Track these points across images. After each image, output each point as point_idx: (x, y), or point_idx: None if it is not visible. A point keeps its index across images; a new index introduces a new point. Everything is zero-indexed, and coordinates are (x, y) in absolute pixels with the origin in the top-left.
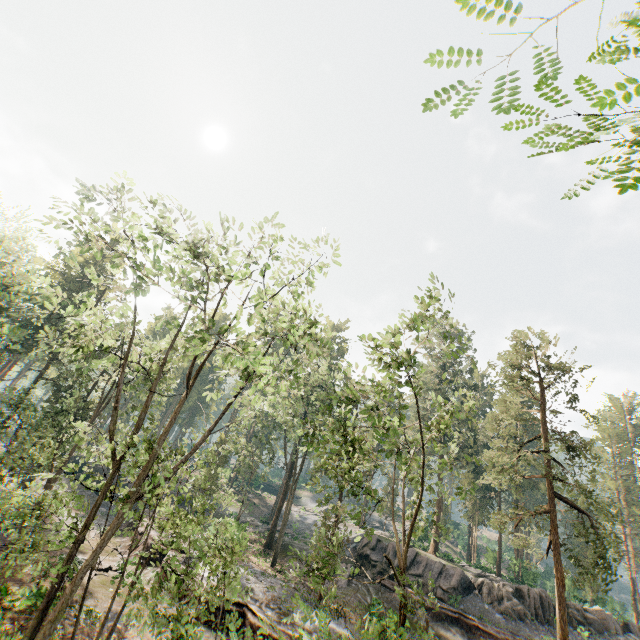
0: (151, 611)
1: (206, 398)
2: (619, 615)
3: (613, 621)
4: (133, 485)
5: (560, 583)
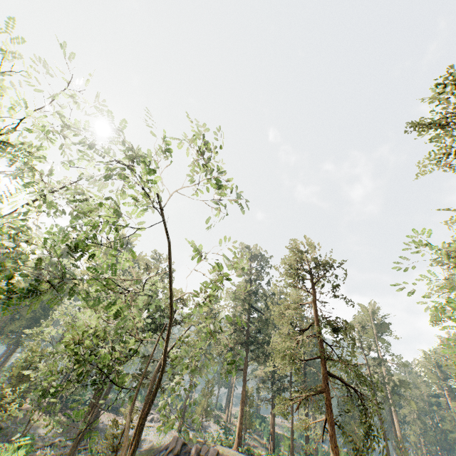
0: None
1: None
2: None
3: None
4: None
5: None
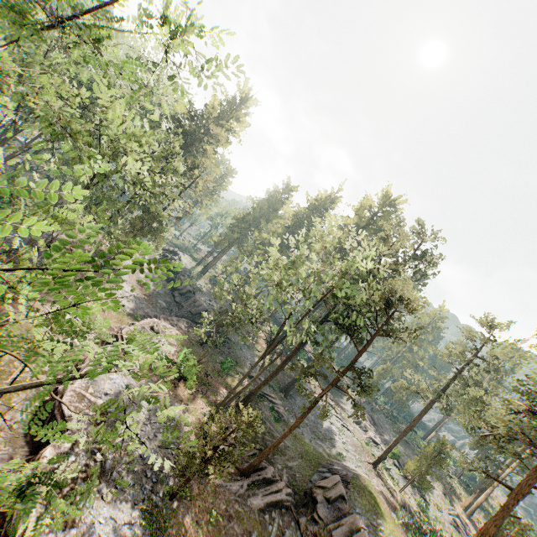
0: None
1: None
2: None
3: None
4: None
5: None
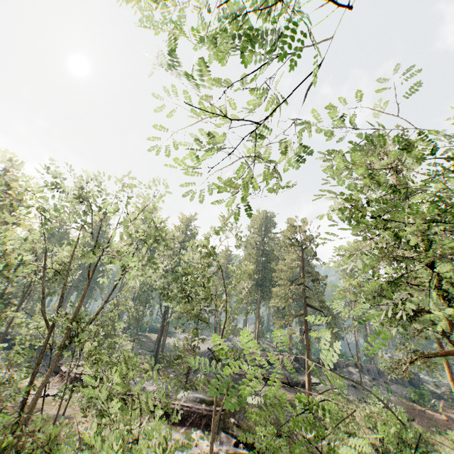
0: (85, 397)
1: (101, 282)
2: (348, 360)
3: (342, 363)
4: (64, 338)
5: (307, 348)
